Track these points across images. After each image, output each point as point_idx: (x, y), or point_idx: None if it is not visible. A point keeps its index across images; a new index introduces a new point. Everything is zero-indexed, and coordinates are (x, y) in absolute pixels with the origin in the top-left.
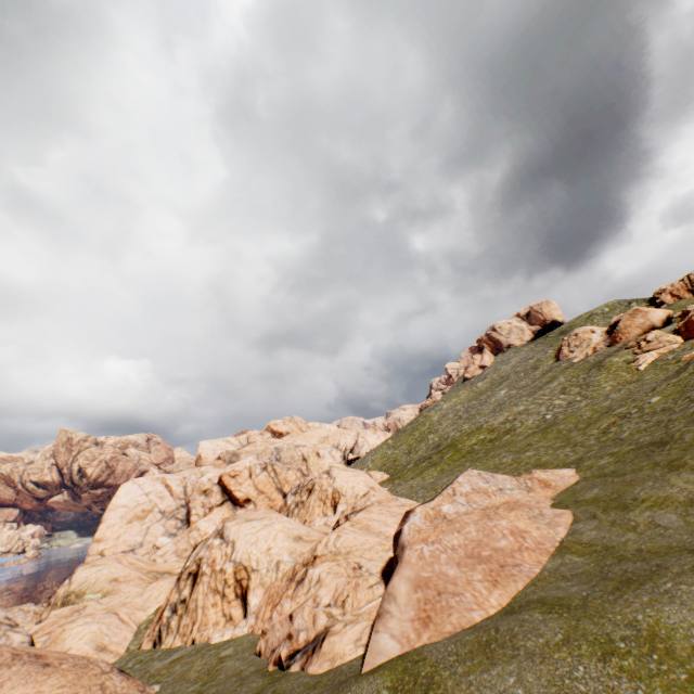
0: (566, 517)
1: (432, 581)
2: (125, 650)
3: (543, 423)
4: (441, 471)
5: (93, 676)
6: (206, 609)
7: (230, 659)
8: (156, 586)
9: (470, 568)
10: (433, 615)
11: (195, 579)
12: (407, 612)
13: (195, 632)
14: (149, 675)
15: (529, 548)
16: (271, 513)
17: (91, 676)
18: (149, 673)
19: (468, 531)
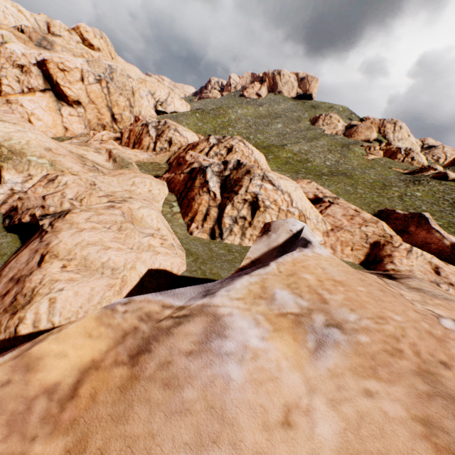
0: None
1: None
2: (173, 232)
3: (331, 168)
4: (279, 168)
5: None
6: None
7: None
8: (144, 182)
9: None
10: None
11: (255, 207)
12: None
13: None
14: None
15: None
16: (285, 177)
17: None
18: None
19: None
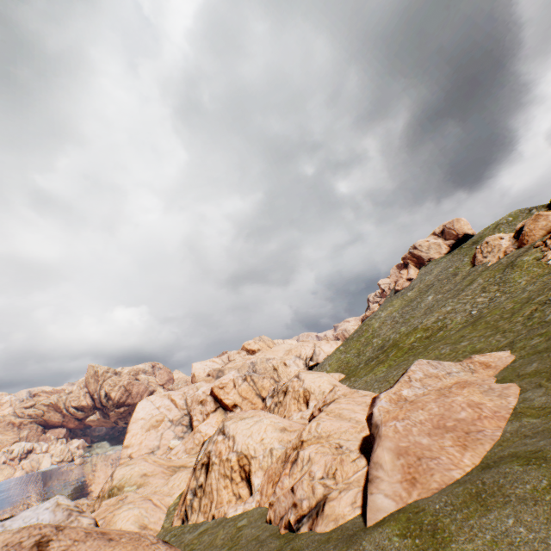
0: (514, 389)
1: (410, 449)
2: (160, 527)
3: (471, 318)
4: (389, 366)
5: (145, 546)
6: (219, 491)
7: (246, 528)
8: (177, 476)
9: (439, 437)
10: (417, 476)
11: (207, 468)
12: (394, 475)
13: (214, 510)
14: (184, 544)
15: (487, 416)
16: (259, 411)
17: (144, 546)
18: (183, 544)
19: (431, 408)
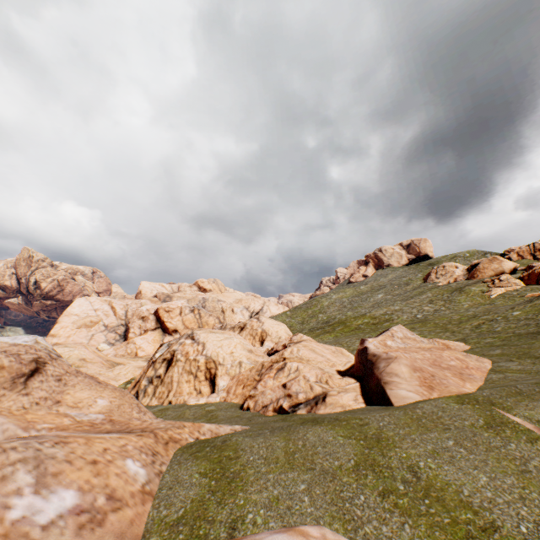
0: (486, 360)
1: (423, 369)
2: None
3: (416, 319)
4: (336, 336)
5: (131, 398)
6: (181, 384)
7: (218, 411)
8: (123, 367)
9: (440, 370)
10: (433, 385)
11: (170, 363)
12: (413, 381)
13: (171, 397)
14: None
15: (474, 368)
16: (228, 331)
17: (129, 397)
18: None
19: (424, 353)
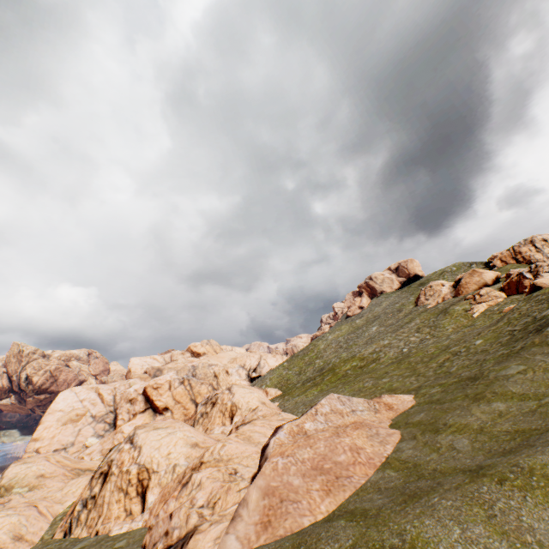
0: (395, 437)
1: (278, 490)
2: (39, 539)
3: (401, 355)
4: (321, 390)
5: None
6: (111, 505)
7: None
8: (75, 482)
9: (312, 479)
10: (273, 519)
11: (105, 478)
12: (253, 516)
13: (99, 525)
14: None
15: (361, 462)
16: (176, 423)
17: None
18: None
19: (318, 447)
